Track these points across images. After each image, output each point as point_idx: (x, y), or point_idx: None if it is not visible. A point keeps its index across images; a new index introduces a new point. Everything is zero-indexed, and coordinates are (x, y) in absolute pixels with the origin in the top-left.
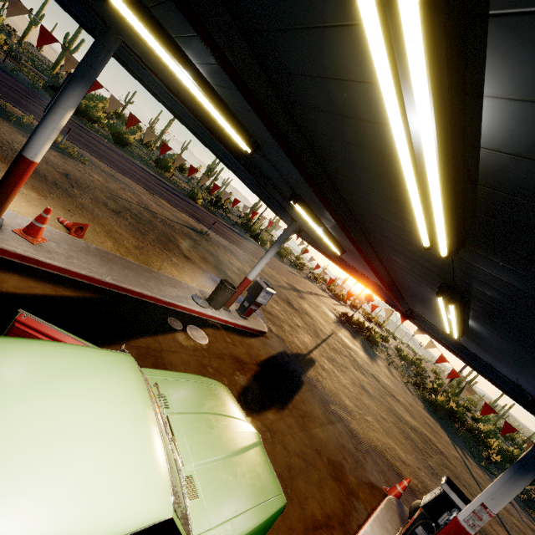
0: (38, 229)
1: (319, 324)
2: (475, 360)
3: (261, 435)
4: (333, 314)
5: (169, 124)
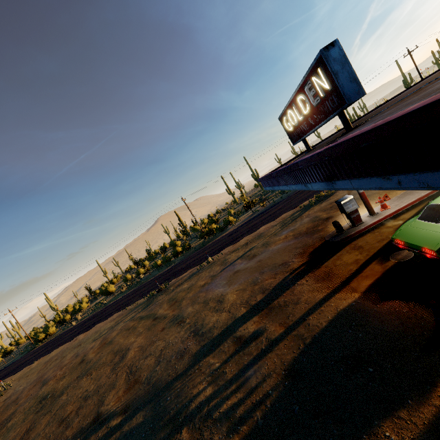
0: (384, 204)
1: None
2: None
3: None
4: None
5: None
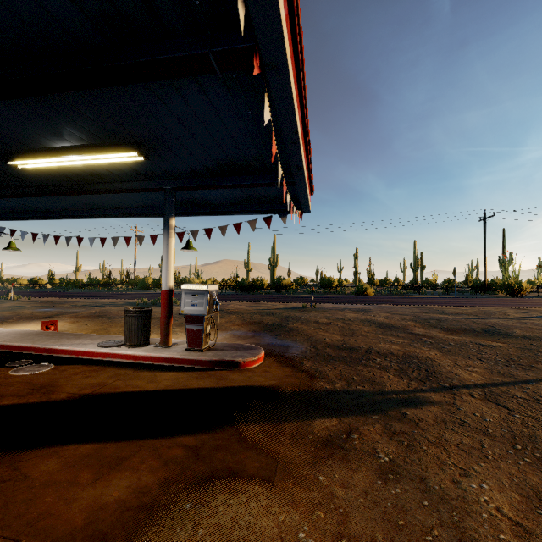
0: None
1: None
2: None
3: None
4: None
5: (355, 258)
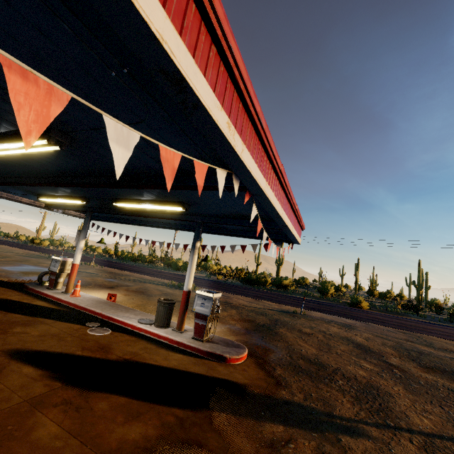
0: (75, 290)
1: None
2: None
3: None
4: None
5: (356, 268)
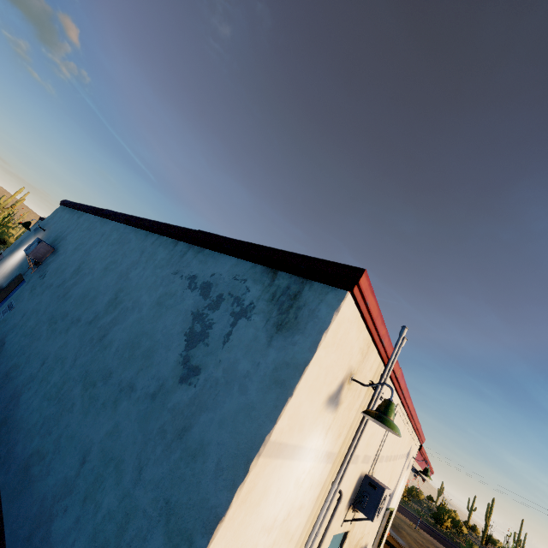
0: None
1: None
2: None
3: None
4: None
5: (488, 509)
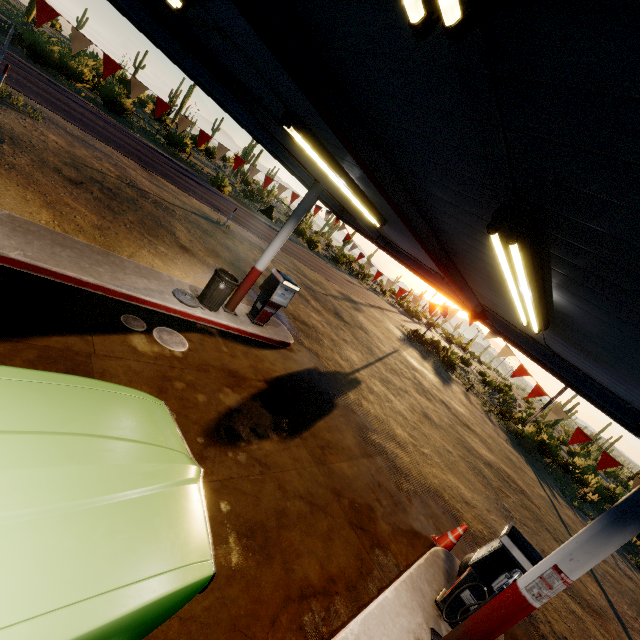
0: None
1: (377, 341)
2: (567, 371)
3: (243, 470)
4: (399, 331)
5: (189, 92)
